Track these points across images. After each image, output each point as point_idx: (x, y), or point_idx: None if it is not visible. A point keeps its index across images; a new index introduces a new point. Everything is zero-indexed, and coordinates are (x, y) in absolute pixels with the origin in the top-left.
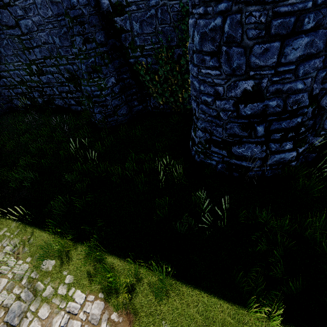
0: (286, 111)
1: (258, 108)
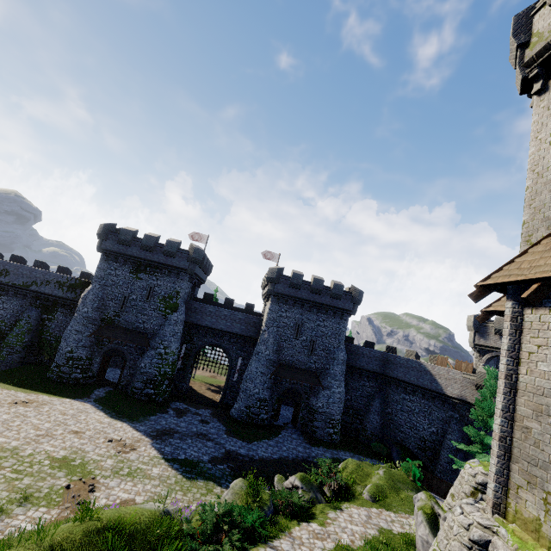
0: (79, 359)
1: (71, 355)
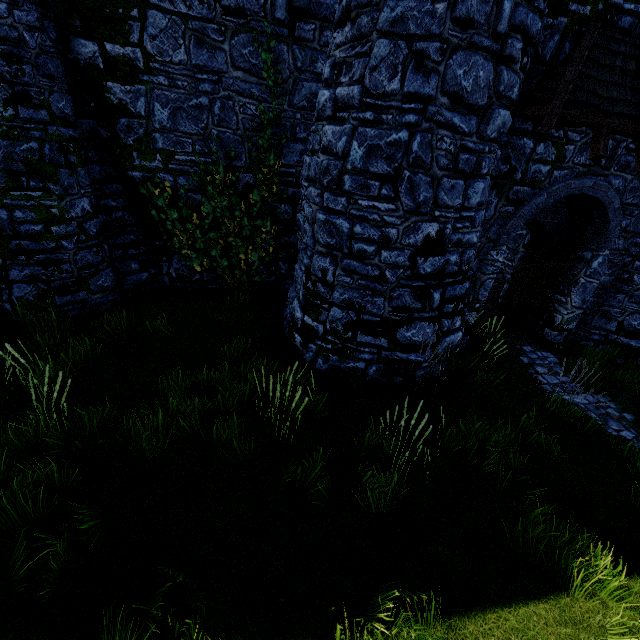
0: (459, 272)
1: (439, 263)
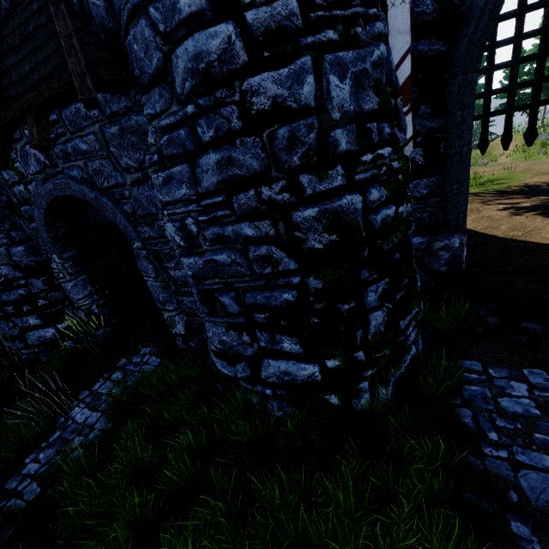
0: (1, 284)
1: None
